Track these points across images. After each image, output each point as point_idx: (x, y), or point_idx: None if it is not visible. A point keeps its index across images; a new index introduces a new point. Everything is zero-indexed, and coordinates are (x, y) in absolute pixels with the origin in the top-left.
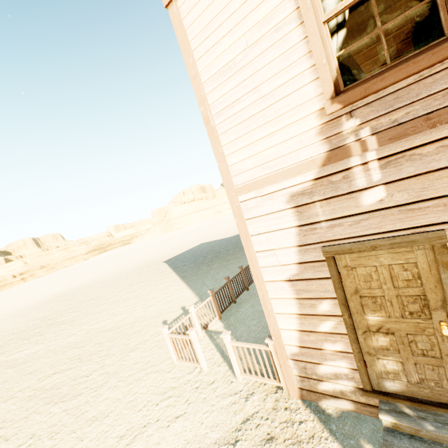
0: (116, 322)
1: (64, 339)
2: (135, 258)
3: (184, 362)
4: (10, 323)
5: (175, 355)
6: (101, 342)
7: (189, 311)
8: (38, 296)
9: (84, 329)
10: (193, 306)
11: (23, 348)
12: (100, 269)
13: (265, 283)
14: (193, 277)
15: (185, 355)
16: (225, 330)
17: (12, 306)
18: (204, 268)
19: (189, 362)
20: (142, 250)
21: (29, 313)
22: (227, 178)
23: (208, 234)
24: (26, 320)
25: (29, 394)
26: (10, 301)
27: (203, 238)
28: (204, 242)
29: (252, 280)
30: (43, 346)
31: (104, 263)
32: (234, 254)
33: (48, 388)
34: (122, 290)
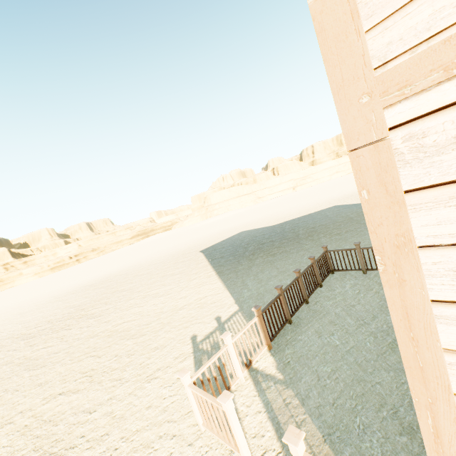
0: (140, 326)
1: (86, 339)
2: (173, 245)
3: (214, 435)
4: (52, 307)
5: (201, 417)
6: (118, 355)
7: (225, 326)
8: (83, 279)
9: (107, 330)
10: (230, 335)
11: (49, 343)
12: (140, 255)
13: (455, 398)
14: (231, 274)
15: (216, 426)
16: (278, 373)
17: (61, 288)
18: (244, 263)
19: (222, 439)
20: (181, 237)
21: (70, 298)
22: (346, 44)
23: (248, 222)
24: (65, 306)
25: (26, 422)
26: (62, 282)
27: (243, 226)
28: (244, 230)
29: (312, 288)
30: (65, 346)
31: (145, 249)
32: (281, 247)
33: (46, 420)
34: (154, 282)
